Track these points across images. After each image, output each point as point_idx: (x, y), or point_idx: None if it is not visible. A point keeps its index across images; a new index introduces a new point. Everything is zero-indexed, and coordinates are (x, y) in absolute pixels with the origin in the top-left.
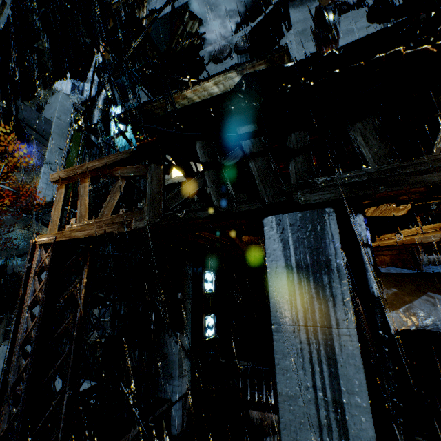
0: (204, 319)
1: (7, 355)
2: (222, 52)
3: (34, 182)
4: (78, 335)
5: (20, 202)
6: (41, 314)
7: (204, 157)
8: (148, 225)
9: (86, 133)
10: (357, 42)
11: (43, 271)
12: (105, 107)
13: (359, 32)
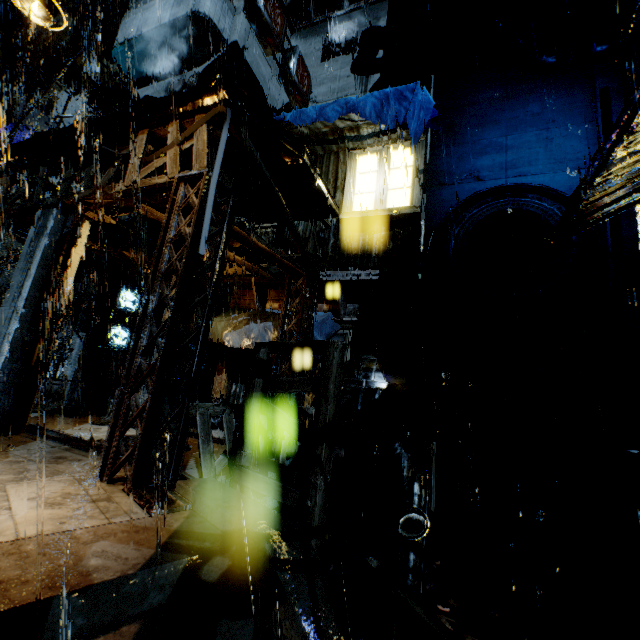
0: (110, 327)
1: None
2: (177, 87)
3: None
4: None
5: None
6: None
7: (26, 176)
8: None
9: None
10: (68, 128)
11: None
12: None
13: (341, 80)
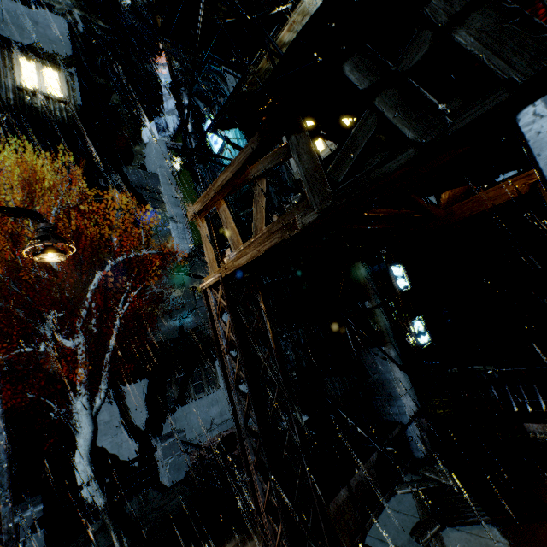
0: (410, 324)
1: (228, 397)
2: None
3: (169, 242)
4: (281, 367)
5: (167, 265)
6: (241, 353)
7: (365, 79)
8: (318, 216)
9: (190, 167)
10: None
11: (222, 312)
12: (195, 128)
13: None
